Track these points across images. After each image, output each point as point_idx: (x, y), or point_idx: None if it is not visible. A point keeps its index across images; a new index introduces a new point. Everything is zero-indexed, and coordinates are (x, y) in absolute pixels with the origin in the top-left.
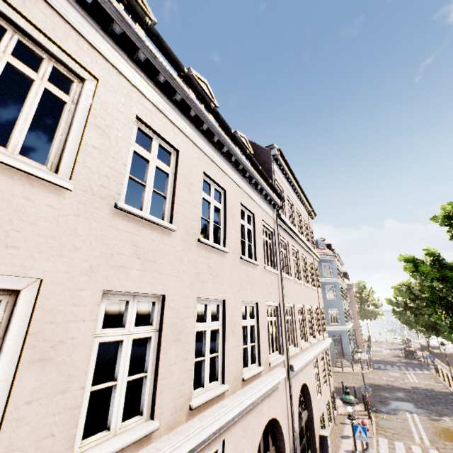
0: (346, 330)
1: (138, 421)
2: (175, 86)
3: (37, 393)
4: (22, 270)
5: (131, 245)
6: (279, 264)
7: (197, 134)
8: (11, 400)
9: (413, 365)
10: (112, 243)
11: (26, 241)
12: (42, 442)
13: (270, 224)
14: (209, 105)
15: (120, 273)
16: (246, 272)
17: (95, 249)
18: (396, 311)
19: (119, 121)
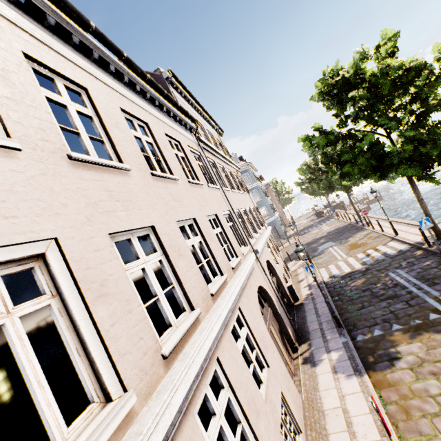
0: (276, 219)
1: (185, 315)
2: (40, 5)
3: (114, 318)
4: (35, 235)
5: (104, 191)
6: (217, 180)
7: (92, 65)
8: (100, 328)
9: (324, 220)
10: (89, 194)
11: (18, 209)
12: (138, 345)
13: (195, 148)
14: (89, 26)
15: (112, 217)
16: (198, 193)
17: (80, 202)
18: (303, 189)
19: (10, 62)
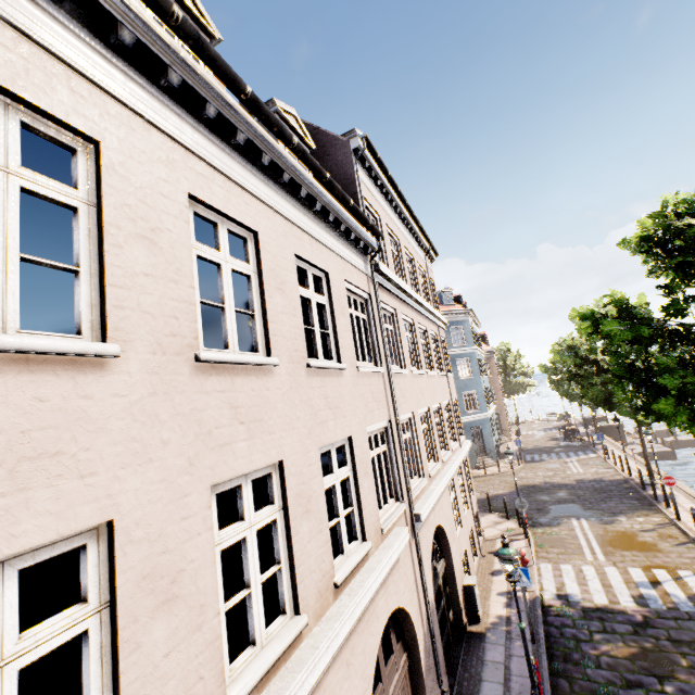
0: (488, 418)
1: None
2: None
3: None
4: None
5: None
6: (384, 354)
7: (153, 96)
8: None
9: (575, 448)
10: None
11: None
12: None
13: (362, 286)
14: (167, 13)
15: None
16: (323, 390)
17: None
18: (553, 381)
19: None
